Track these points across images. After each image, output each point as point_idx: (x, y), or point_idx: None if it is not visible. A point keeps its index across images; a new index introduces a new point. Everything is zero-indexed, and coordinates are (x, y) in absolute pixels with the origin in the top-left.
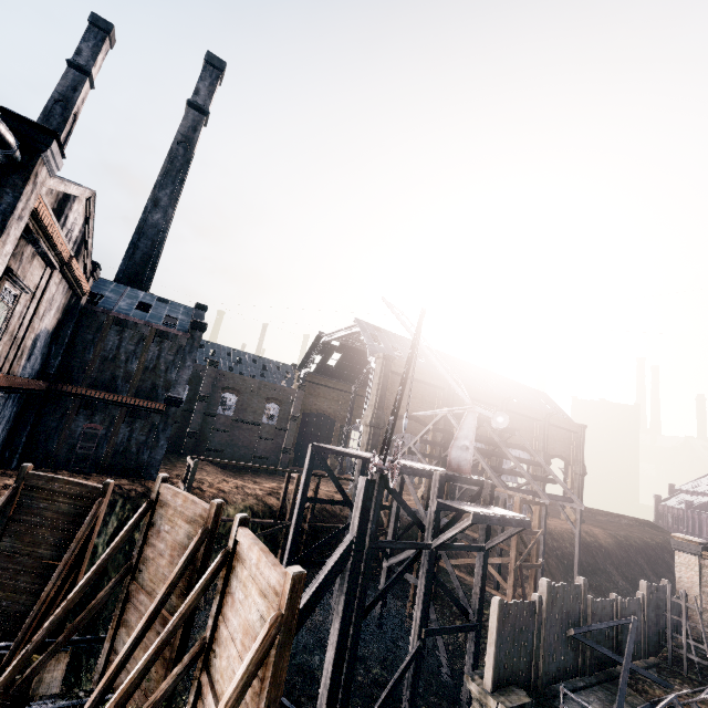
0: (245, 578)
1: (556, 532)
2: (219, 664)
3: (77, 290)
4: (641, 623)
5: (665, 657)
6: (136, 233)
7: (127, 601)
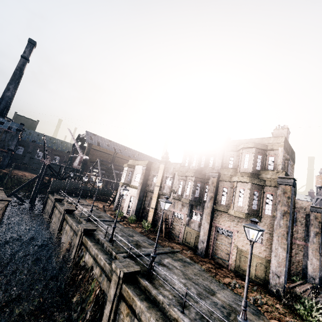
0: None
1: None
2: None
3: None
4: (98, 193)
5: None
6: (1, 99)
7: None
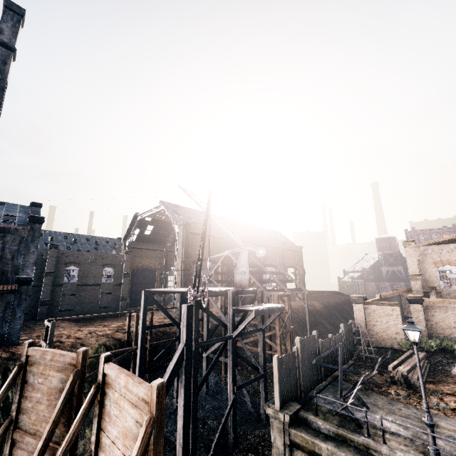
0: (117, 398)
1: (295, 309)
2: None
3: None
4: (343, 345)
5: (355, 359)
6: None
7: (13, 447)
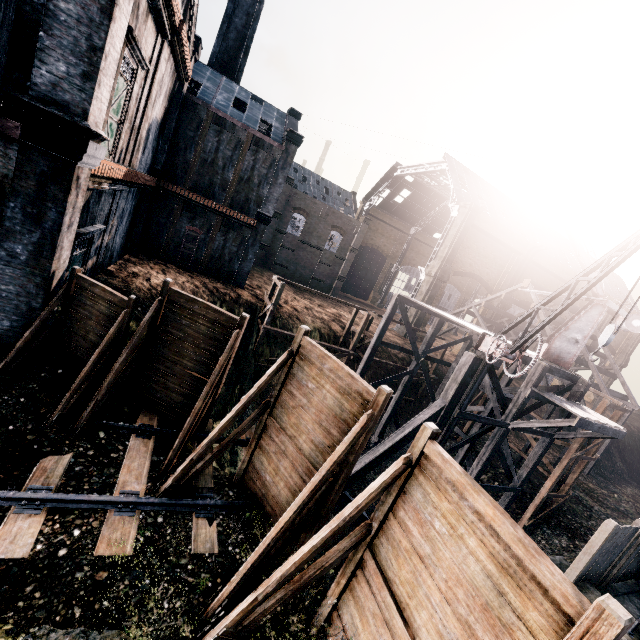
0: (446, 510)
1: None
2: (395, 566)
3: (182, 73)
4: None
5: None
6: (231, 1)
7: (264, 431)
